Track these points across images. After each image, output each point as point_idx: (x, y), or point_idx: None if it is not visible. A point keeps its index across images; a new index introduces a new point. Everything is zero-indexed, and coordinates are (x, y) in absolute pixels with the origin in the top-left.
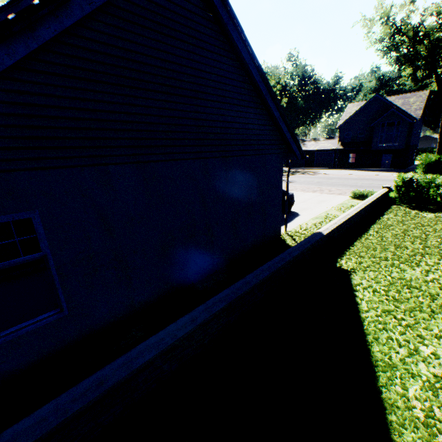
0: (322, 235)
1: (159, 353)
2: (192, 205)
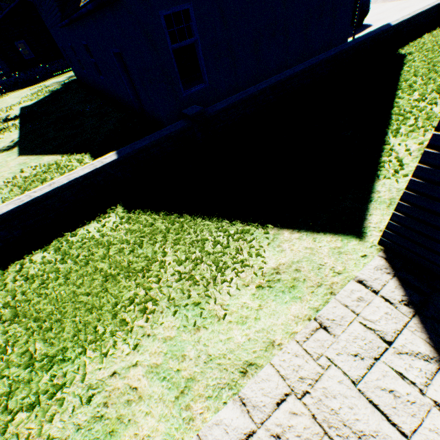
0: (390, 26)
1: (269, 86)
2: (275, 2)
